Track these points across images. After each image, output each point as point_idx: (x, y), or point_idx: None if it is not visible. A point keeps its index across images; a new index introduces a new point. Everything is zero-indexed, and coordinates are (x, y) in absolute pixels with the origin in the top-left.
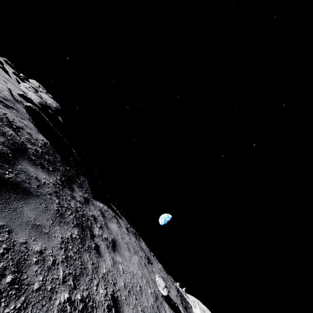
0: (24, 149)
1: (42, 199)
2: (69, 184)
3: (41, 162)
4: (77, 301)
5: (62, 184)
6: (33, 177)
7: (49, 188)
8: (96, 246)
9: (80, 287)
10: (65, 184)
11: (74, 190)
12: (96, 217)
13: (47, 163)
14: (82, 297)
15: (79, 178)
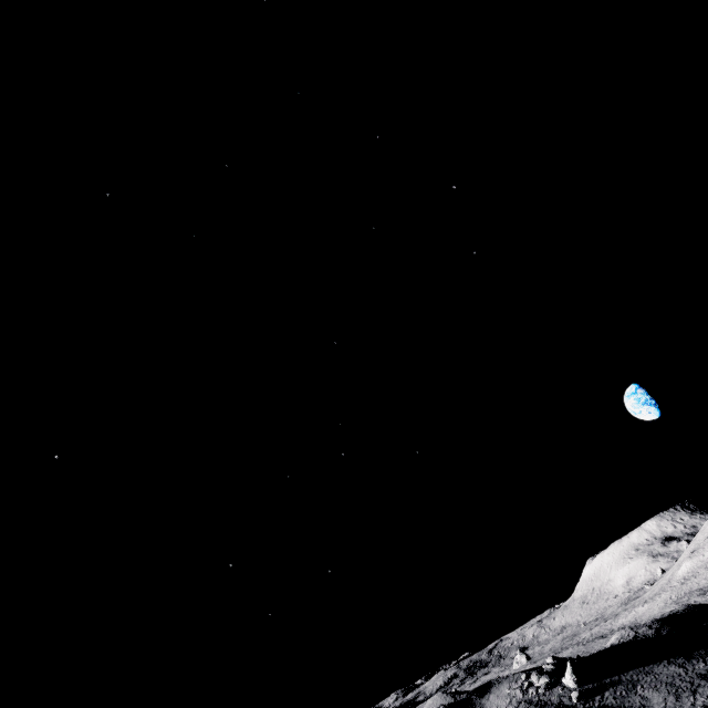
0: None
1: None
2: None
3: None
4: None
5: None
6: None
7: None
8: None
9: None
10: None
11: None
12: (484, 705)
13: None
14: None
15: (472, 704)
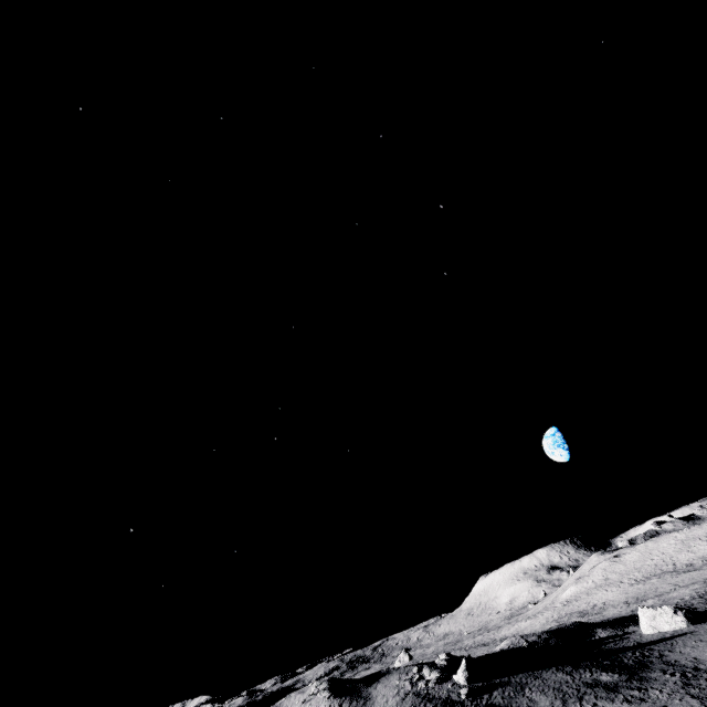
0: (347, 705)
1: (357, 705)
2: (358, 697)
3: (351, 702)
4: (370, 706)
5: (357, 699)
6: (353, 705)
7: (357, 703)
8: (372, 698)
9: (370, 705)
10: (358, 698)
11: (361, 697)
12: (370, 693)
13: (351, 701)
14: (371, 705)
15: (359, 691)
